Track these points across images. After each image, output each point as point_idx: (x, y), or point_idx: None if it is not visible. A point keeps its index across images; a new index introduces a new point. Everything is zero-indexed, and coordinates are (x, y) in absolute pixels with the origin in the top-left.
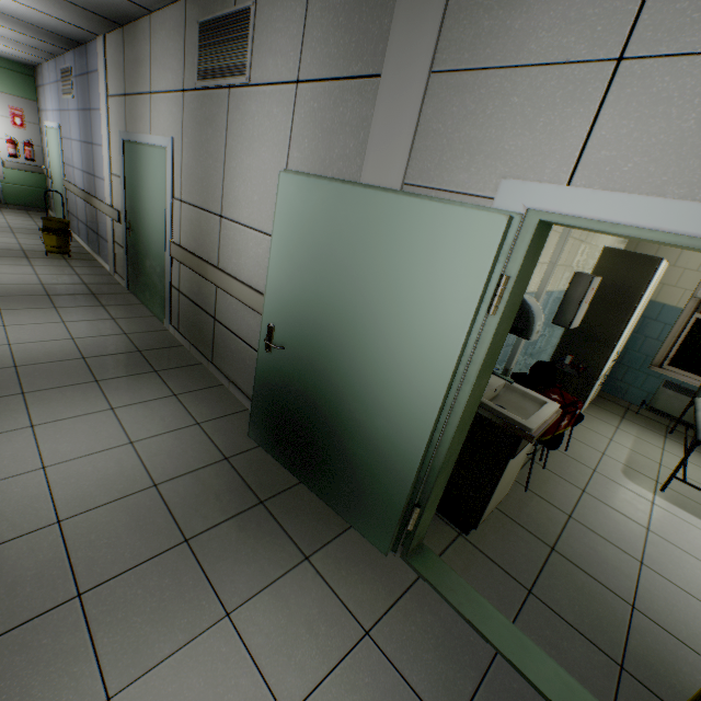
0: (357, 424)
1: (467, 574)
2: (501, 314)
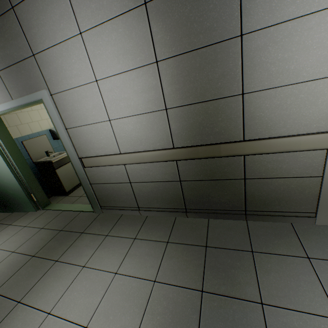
0: (4, 185)
1: (63, 202)
2: (1, 140)
